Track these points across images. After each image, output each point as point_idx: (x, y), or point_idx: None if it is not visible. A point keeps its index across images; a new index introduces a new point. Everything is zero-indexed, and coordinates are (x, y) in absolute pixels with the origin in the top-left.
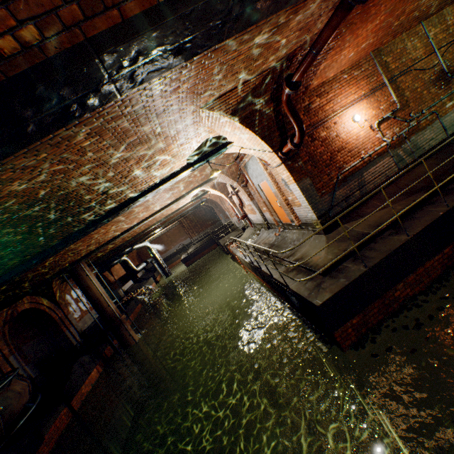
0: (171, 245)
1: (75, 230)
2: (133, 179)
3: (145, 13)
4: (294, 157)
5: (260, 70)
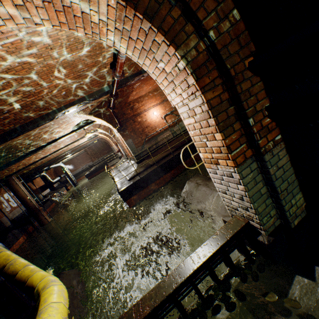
0: (80, 165)
1: (13, 160)
2: (44, 138)
3: (40, 117)
4: (124, 130)
5: (98, 101)
